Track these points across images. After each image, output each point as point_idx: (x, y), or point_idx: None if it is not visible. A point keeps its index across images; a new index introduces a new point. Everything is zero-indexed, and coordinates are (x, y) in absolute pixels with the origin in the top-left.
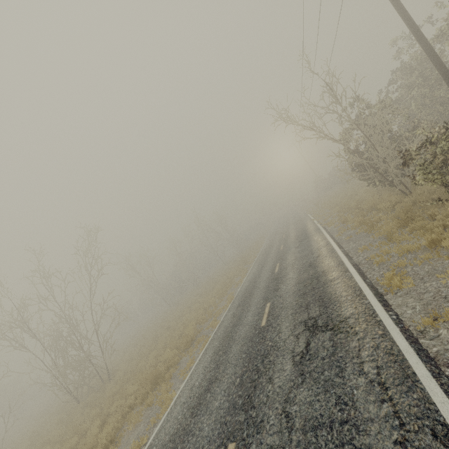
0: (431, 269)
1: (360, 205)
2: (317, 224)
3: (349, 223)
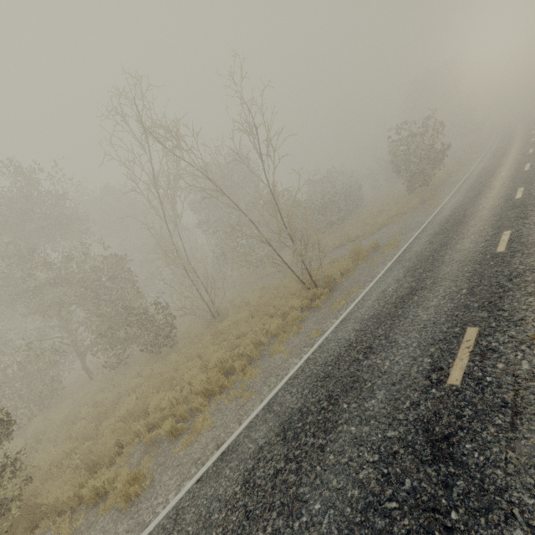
0: None
1: None
2: None
3: None
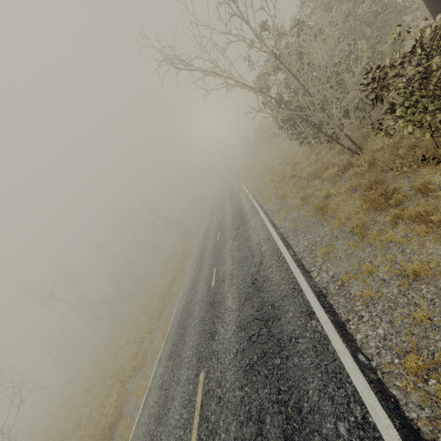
0: None
1: (296, 172)
2: (252, 199)
3: (288, 199)
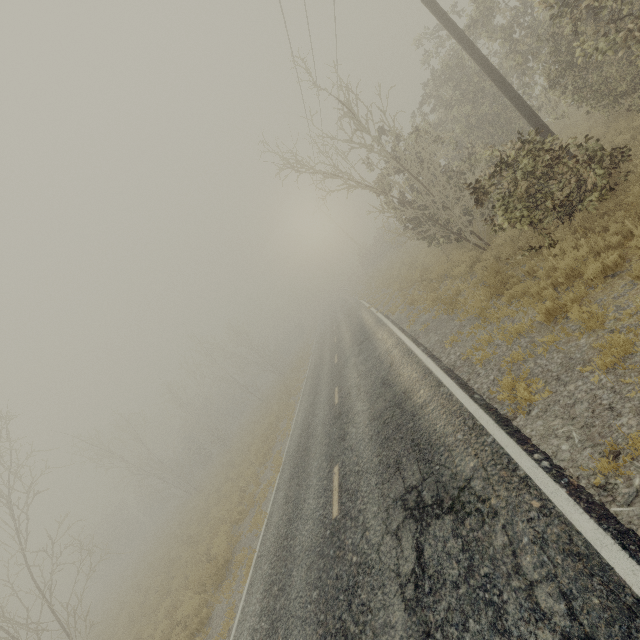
0: (566, 359)
1: (426, 275)
2: (376, 313)
3: (418, 304)
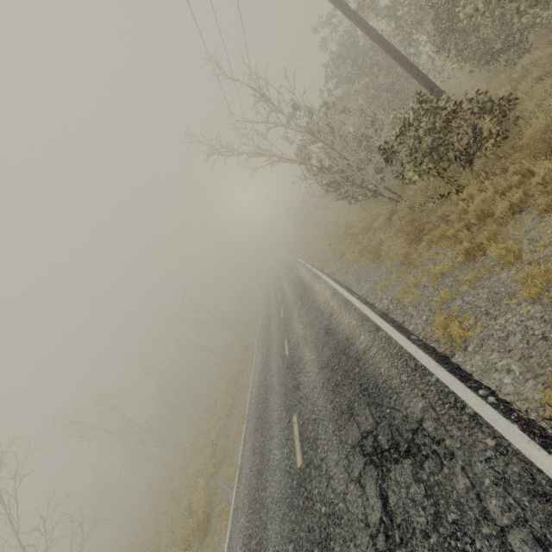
0: (491, 294)
1: (350, 230)
2: (311, 268)
3: (347, 256)
